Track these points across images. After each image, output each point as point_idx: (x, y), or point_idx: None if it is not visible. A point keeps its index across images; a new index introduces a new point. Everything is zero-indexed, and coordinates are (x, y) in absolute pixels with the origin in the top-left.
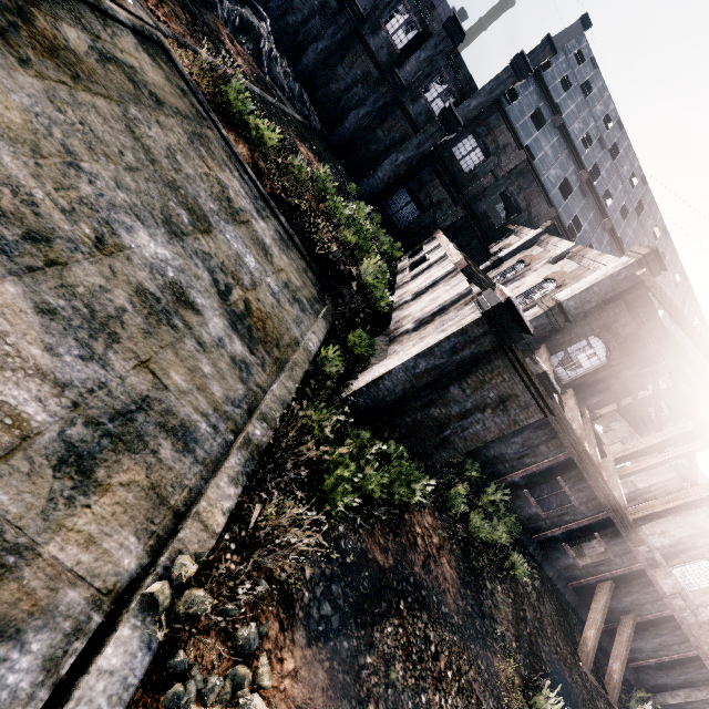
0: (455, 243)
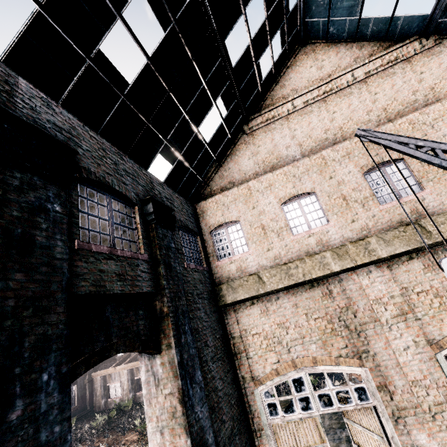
0: (102, 364)
